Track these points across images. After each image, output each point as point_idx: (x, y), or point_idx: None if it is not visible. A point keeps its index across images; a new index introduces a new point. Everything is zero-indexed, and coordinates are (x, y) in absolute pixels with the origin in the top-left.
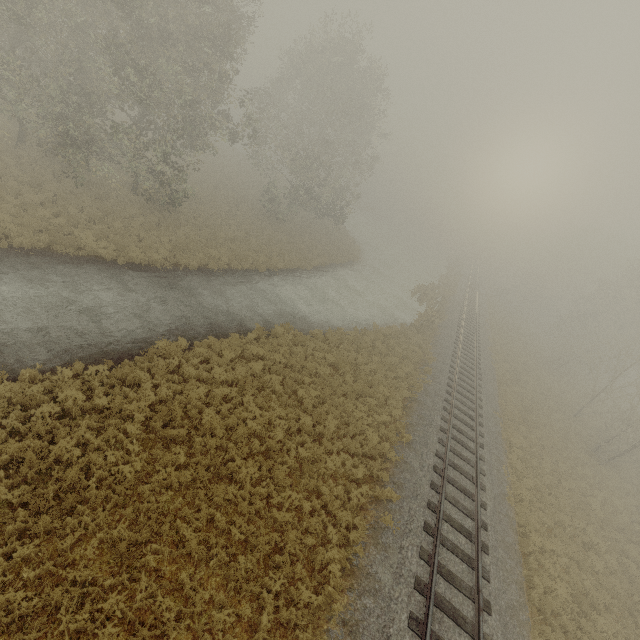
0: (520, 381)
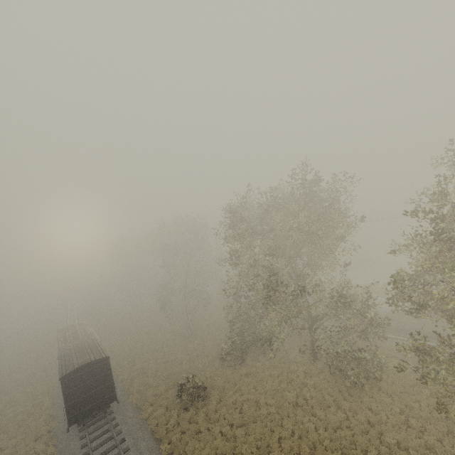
0: None
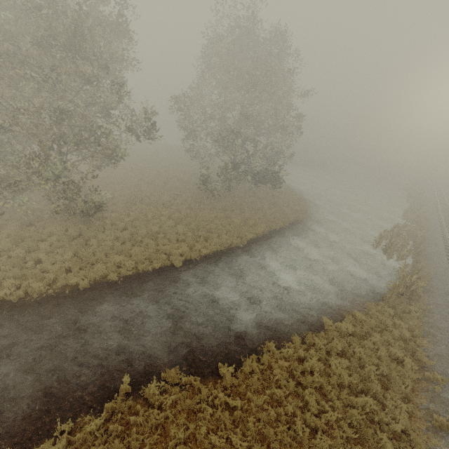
0: None
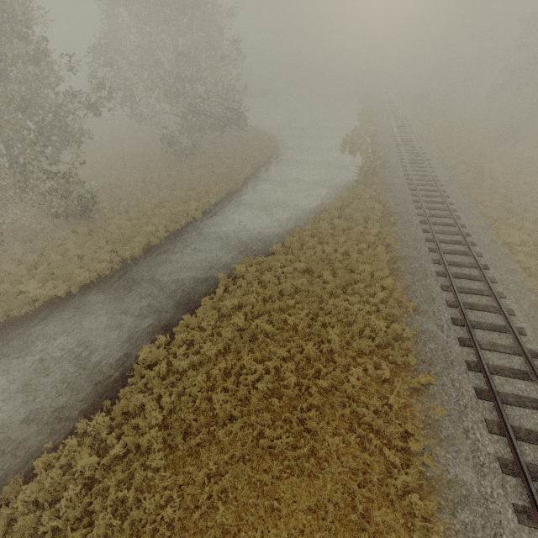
0: (485, 173)
